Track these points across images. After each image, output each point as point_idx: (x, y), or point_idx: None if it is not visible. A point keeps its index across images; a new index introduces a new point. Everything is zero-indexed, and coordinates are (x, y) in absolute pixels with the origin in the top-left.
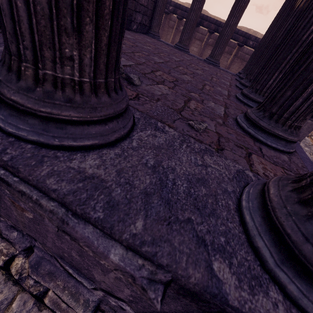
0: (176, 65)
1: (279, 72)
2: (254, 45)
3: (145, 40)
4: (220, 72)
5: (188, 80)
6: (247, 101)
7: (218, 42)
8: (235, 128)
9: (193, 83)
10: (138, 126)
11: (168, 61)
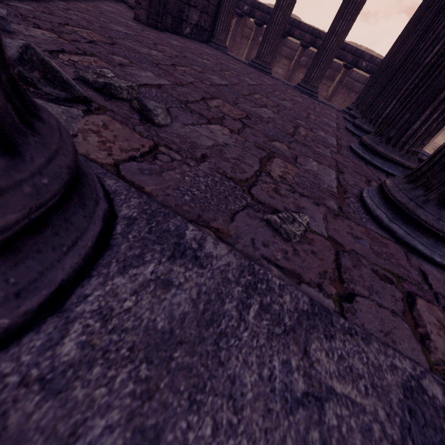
0: (250, 91)
1: (433, 108)
2: (368, 67)
3: (203, 51)
4: (319, 105)
5: (269, 118)
6: (372, 158)
7: (317, 59)
8: (364, 222)
9: (278, 123)
10: (120, 249)
11: (237, 84)
